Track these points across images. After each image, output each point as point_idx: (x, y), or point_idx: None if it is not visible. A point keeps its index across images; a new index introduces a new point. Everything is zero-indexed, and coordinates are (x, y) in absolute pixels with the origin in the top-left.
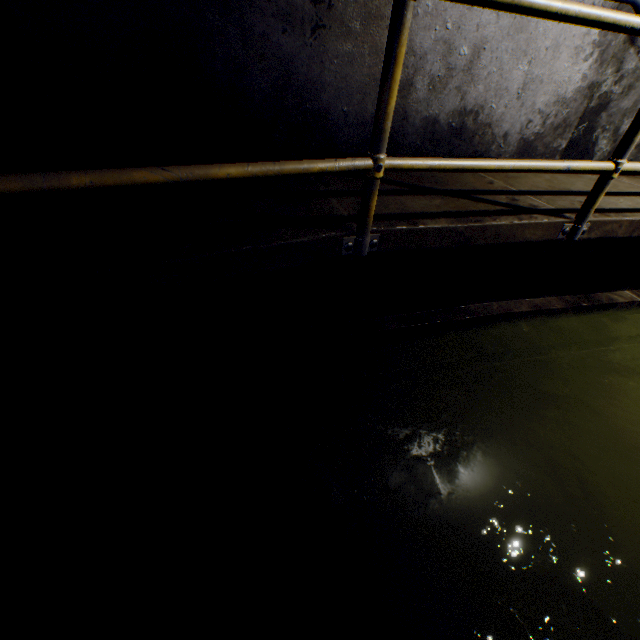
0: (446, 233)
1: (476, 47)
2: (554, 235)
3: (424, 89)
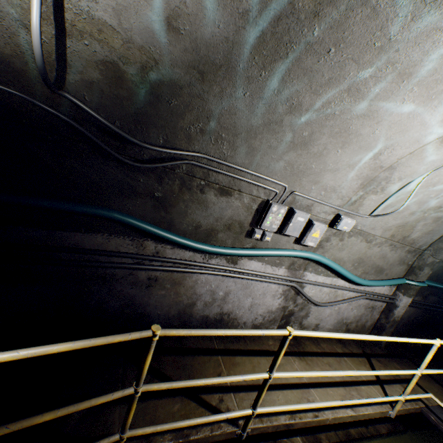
0: None
1: (227, 292)
2: (232, 435)
3: (201, 305)
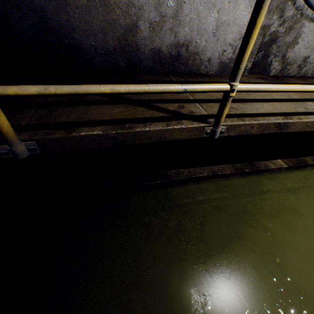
0: (101, 138)
1: (178, 1)
2: (200, 134)
3: (147, 30)
